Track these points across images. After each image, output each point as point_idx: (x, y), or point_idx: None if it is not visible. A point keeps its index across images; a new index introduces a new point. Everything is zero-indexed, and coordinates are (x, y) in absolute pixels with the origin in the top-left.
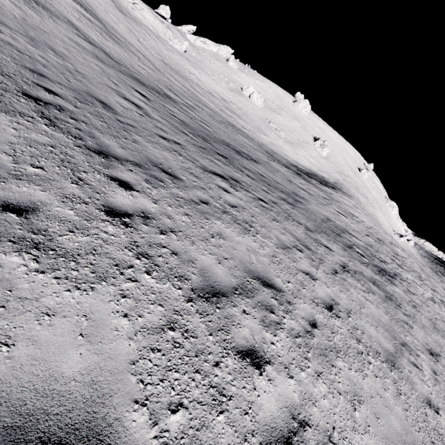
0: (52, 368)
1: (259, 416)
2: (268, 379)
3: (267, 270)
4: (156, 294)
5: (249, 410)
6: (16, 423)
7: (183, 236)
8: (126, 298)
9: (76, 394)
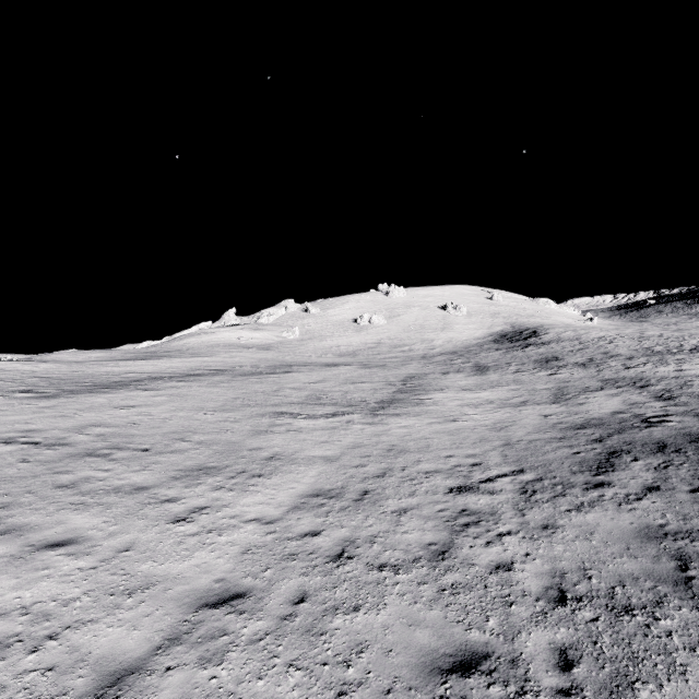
0: None
1: None
2: None
3: None
4: None
5: None
6: None
7: None
8: None
9: None
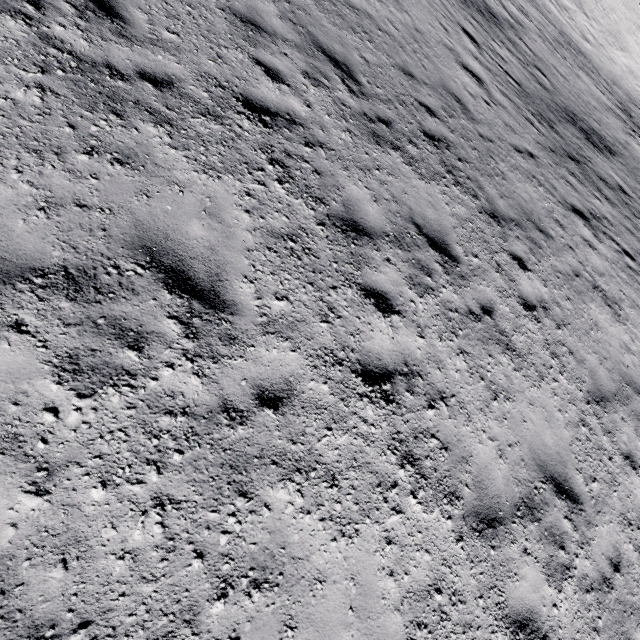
0: (542, 439)
1: (635, 502)
2: (639, 479)
3: (637, 374)
4: (569, 394)
5: (629, 496)
6: (541, 464)
7: (571, 330)
8: (556, 396)
9: (554, 457)
